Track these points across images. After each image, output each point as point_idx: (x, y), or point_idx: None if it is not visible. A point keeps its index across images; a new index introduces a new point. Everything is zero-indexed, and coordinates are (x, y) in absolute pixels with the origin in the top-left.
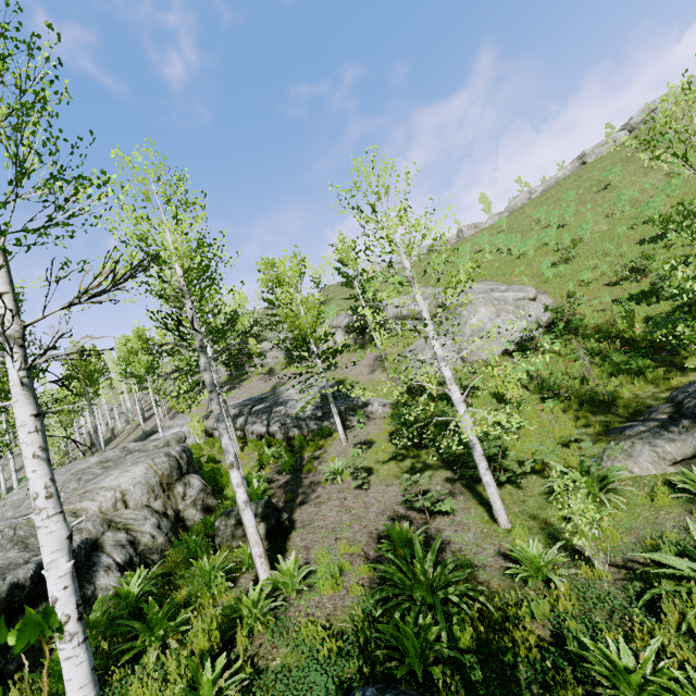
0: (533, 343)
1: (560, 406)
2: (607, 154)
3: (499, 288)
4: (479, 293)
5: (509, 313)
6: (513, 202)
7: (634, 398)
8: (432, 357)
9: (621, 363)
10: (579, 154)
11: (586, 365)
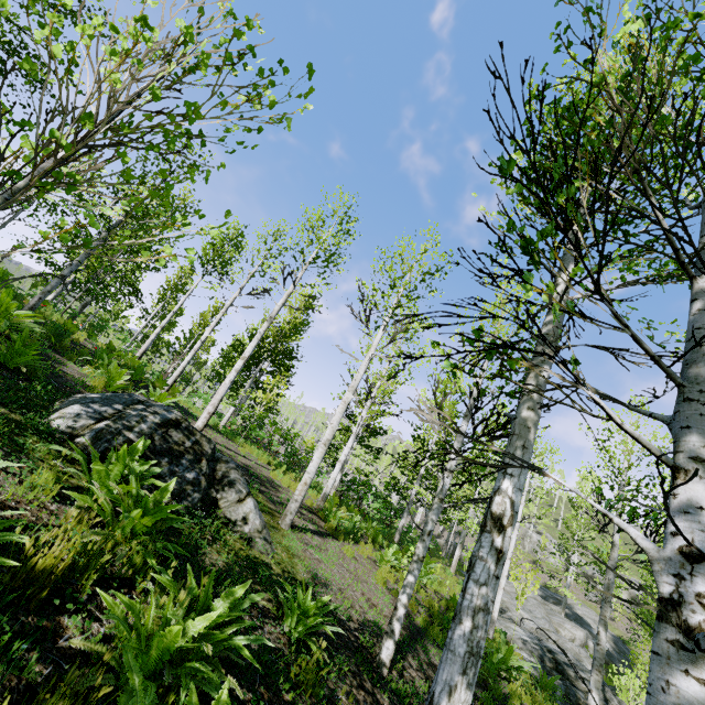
0: None
1: None
2: None
3: None
4: None
5: None
6: None
7: None
8: None
9: None
10: None
11: None
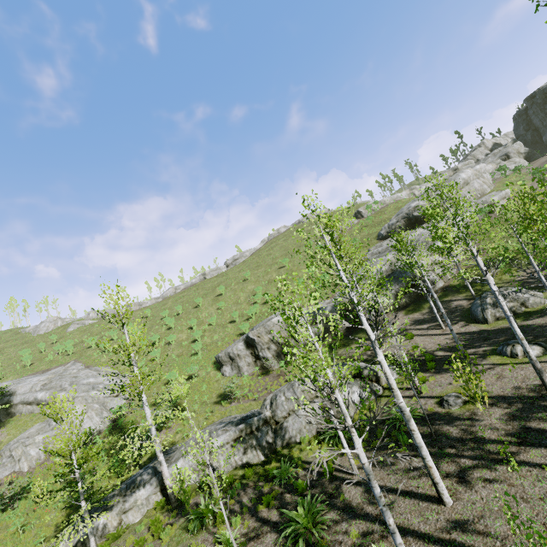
0: (98, 435)
1: (66, 503)
2: (213, 278)
3: (99, 387)
4: (83, 390)
5: (93, 411)
6: (165, 293)
7: (103, 492)
8: (21, 454)
9: (119, 459)
10: (203, 272)
11: (106, 460)
